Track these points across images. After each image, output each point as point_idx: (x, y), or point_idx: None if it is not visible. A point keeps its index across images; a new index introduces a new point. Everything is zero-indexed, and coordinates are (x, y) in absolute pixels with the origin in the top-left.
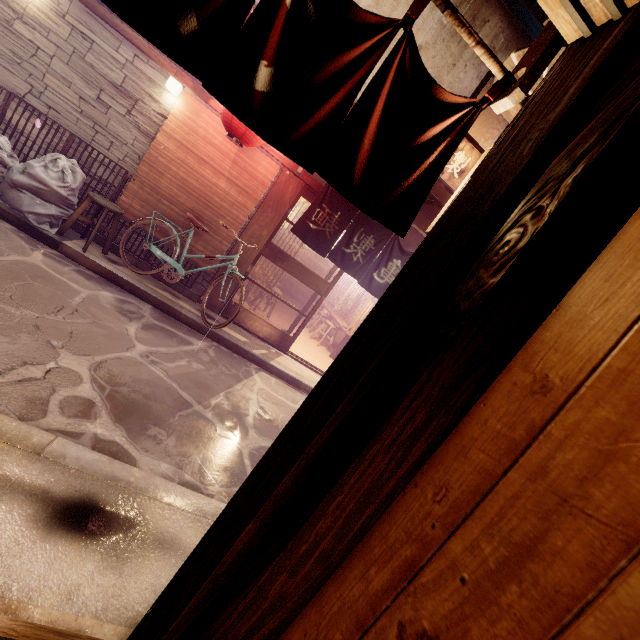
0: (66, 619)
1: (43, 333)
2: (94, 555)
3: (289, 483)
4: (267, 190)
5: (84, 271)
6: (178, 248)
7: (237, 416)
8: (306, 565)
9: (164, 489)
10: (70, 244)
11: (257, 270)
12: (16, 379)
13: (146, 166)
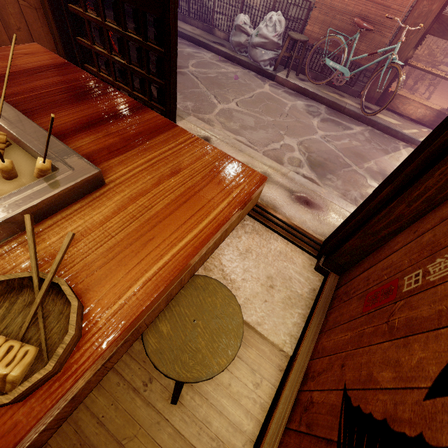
0: (303, 228)
1: (276, 128)
2: (309, 214)
3: (413, 167)
4: None
5: (287, 91)
6: (345, 55)
7: (383, 175)
8: (416, 202)
9: (336, 200)
10: (280, 75)
11: (419, 53)
12: (271, 148)
13: None
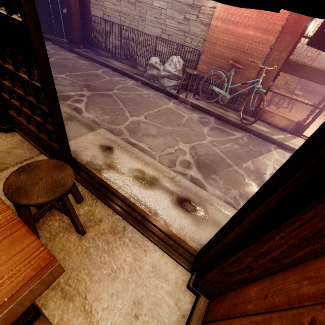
0: (181, 235)
1: (174, 135)
2: (189, 218)
3: (256, 216)
4: (285, 20)
5: (186, 106)
6: (225, 84)
7: (258, 174)
8: (263, 259)
9: (216, 202)
10: (181, 96)
11: (279, 83)
12: (167, 153)
13: (207, 43)
